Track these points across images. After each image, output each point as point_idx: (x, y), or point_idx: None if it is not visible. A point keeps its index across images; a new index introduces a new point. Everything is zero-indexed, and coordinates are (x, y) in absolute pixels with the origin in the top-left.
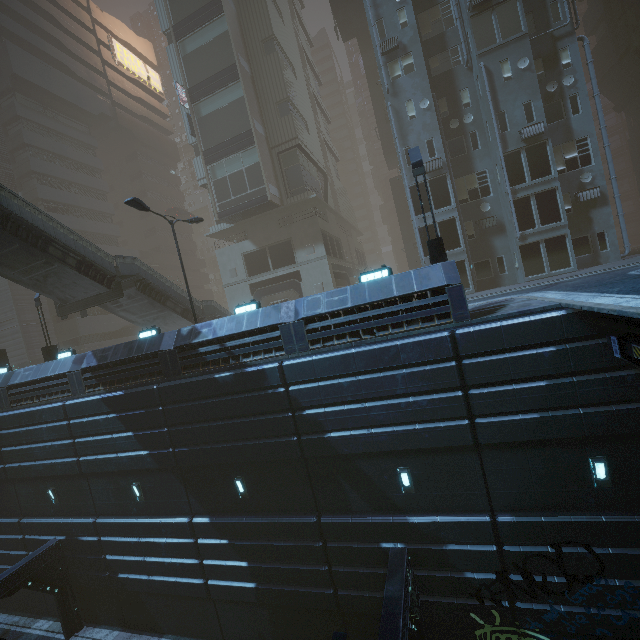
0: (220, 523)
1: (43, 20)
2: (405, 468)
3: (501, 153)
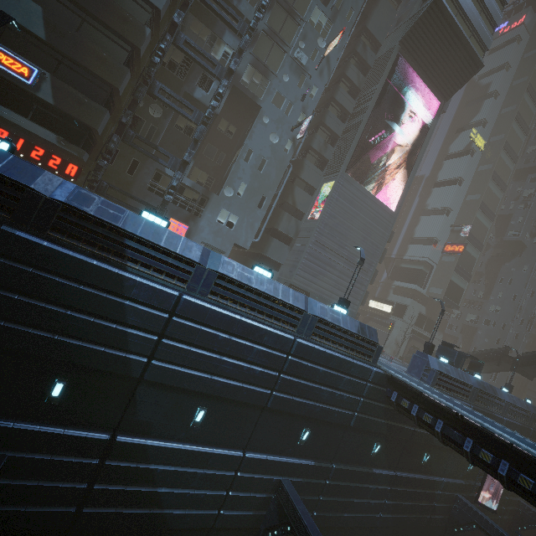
0: None
1: None
2: None
3: None
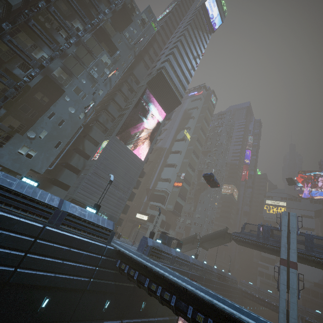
0: None
1: None
2: None
3: None
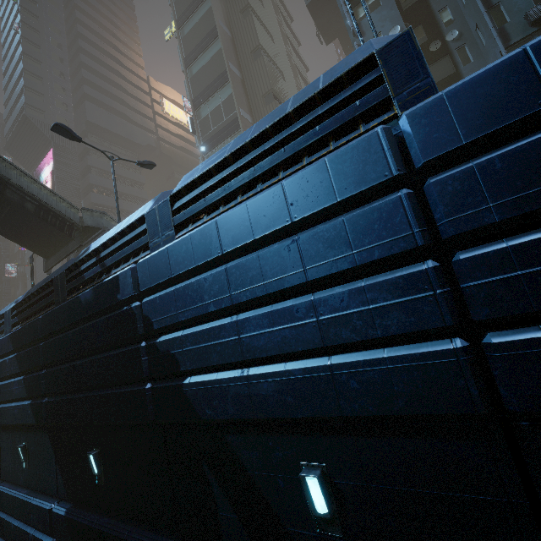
0: (72, 521)
1: (114, 88)
2: (317, 466)
3: (501, 47)
